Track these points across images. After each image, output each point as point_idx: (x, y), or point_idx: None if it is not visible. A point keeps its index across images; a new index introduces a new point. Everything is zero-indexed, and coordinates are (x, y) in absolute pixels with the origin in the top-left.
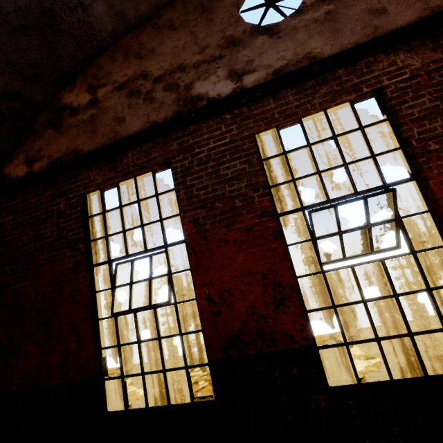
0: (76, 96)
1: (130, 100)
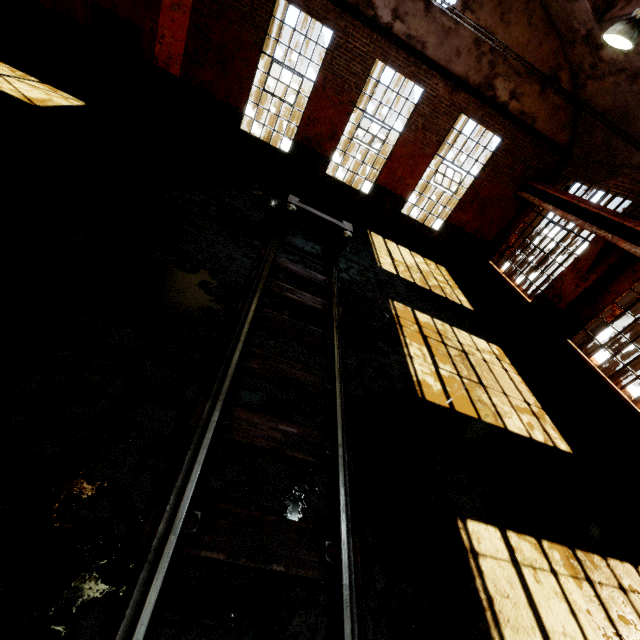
0: None
1: None
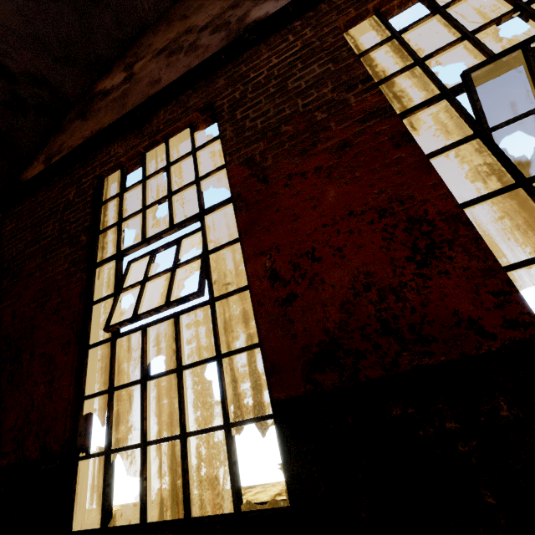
0: (111, 80)
1: (169, 59)
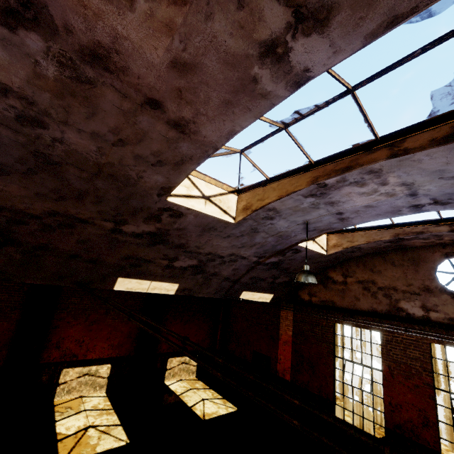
0: (336, 275)
1: (364, 291)
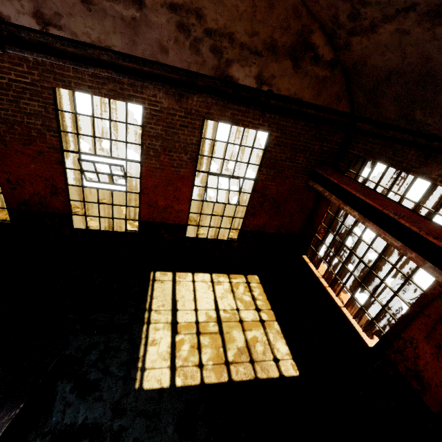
0: None
1: None
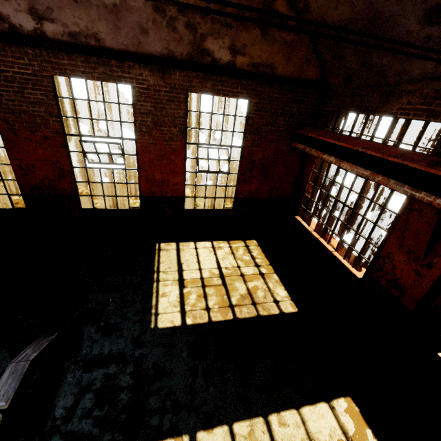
0: None
1: None
